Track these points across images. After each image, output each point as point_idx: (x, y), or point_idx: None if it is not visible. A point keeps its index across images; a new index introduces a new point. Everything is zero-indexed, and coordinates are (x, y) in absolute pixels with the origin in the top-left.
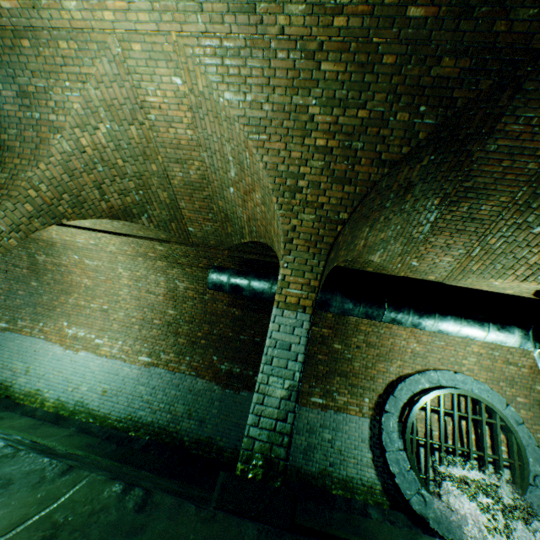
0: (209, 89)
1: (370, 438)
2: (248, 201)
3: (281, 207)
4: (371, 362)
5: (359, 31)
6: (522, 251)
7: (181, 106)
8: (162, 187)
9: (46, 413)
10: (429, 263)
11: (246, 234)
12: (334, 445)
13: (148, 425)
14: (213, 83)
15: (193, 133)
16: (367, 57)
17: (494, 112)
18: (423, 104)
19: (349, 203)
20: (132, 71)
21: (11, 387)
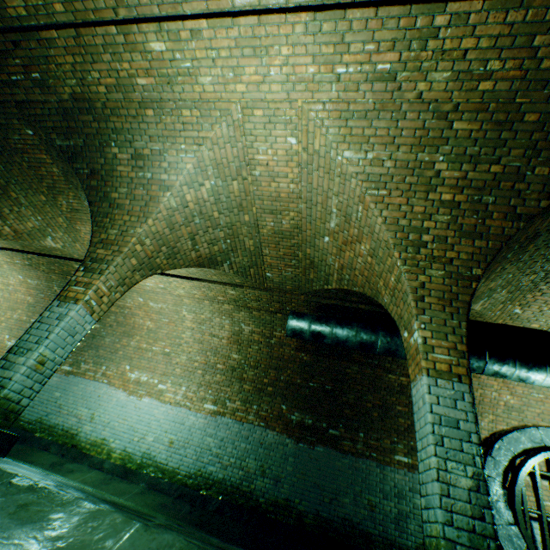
0: (326, 148)
1: None
2: (346, 250)
3: (404, 262)
4: None
5: (505, 93)
6: None
7: (290, 163)
8: (249, 236)
9: (114, 465)
10: (534, 311)
11: (333, 281)
12: None
13: (219, 483)
14: (333, 142)
15: (296, 187)
16: (506, 116)
17: None
18: None
19: (481, 258)
20: (248, 133)
21: (77, 435)
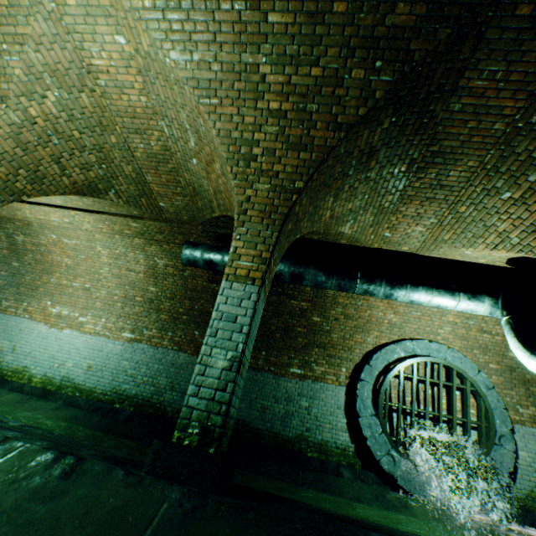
0: (154, 49)
1: (346, 405)
2: (211, 172)
3: (235, 176)
4: (349, 333)
5: None
6: (492, 219)
7: (130, 69)
8: (125, 160)
9: (34, 388)
10: (401, 234)
11: (216, 208)
12: (311, 412)
13: (132, 397)
14: (157, 41)
15: (147, 100)
16: (316, 6)
17: (456, 66)
18: (379, 58)
19: (305, 171)
20: (72, 30)
21: None
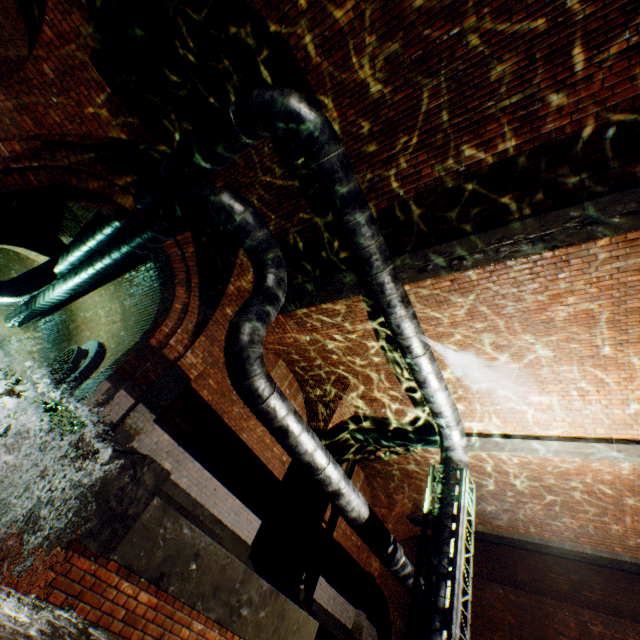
0: None
1: None
2: None
3: None
4: None
5: None
6: None
7: None
8: None
9: None
10: None
11: None
12: None
13: None
14: None
15: None
16: None
17: None
18: None
19: None
20: None
21: None
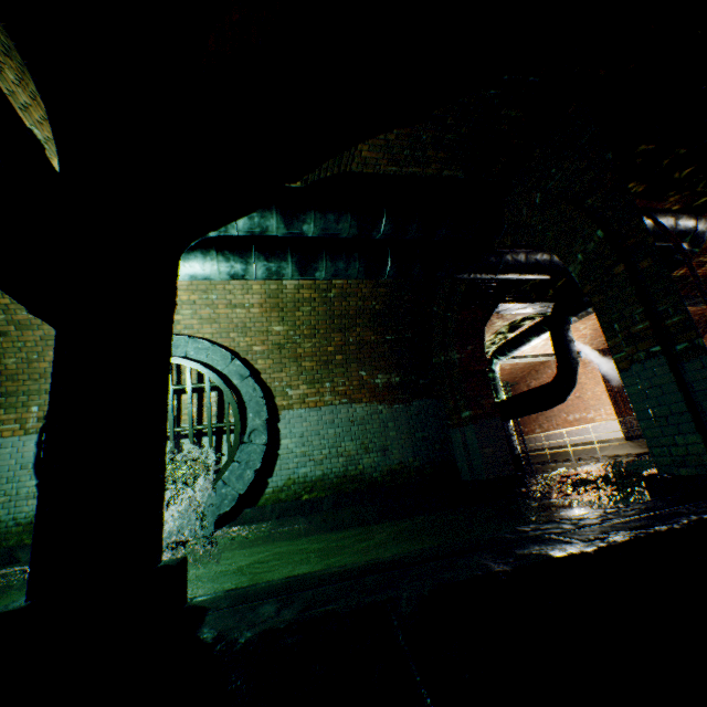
0: None
1: (39, 459)
2: None
3: None
4: (37, 352)
5: None
6: None
7: None
8: None
9: None
10: None
11: None
12: None
13: None
14: None
15: None
16: None
17: None
18: None
19: None
20: None
21: None
